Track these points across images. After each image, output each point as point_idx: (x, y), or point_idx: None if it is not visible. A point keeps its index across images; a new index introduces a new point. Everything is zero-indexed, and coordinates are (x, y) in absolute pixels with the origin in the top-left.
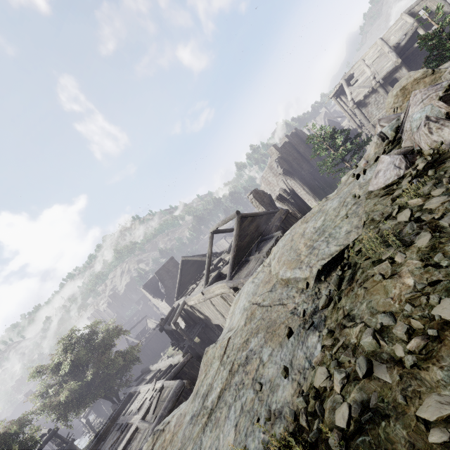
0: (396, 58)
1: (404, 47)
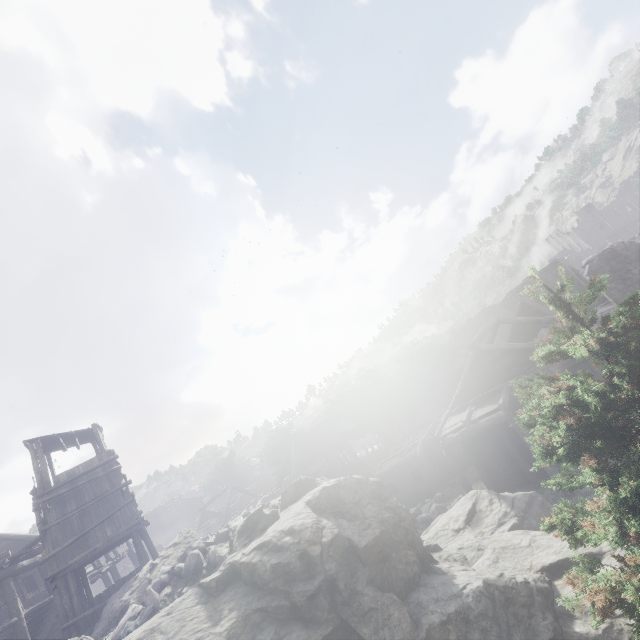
0: None
1: None
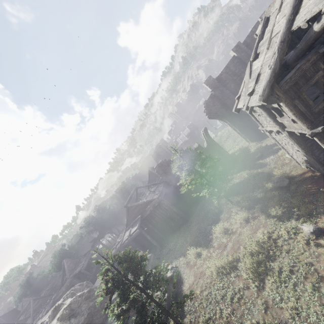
0: (258, 99)
1: None
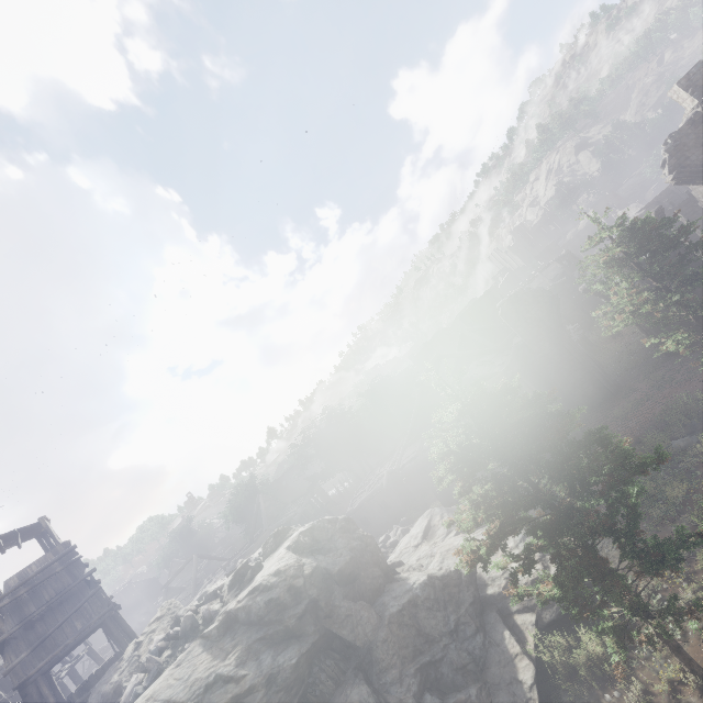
0: None
1: None
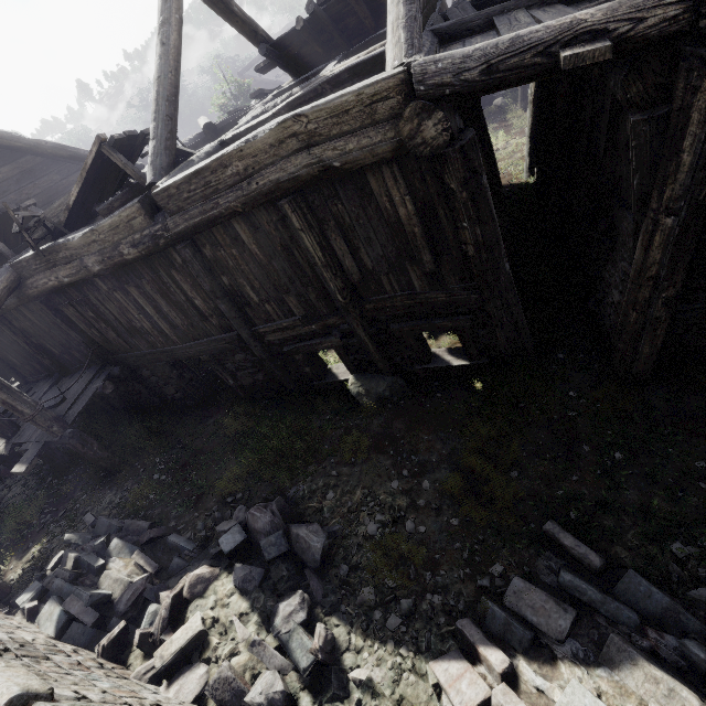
0: None
1: None
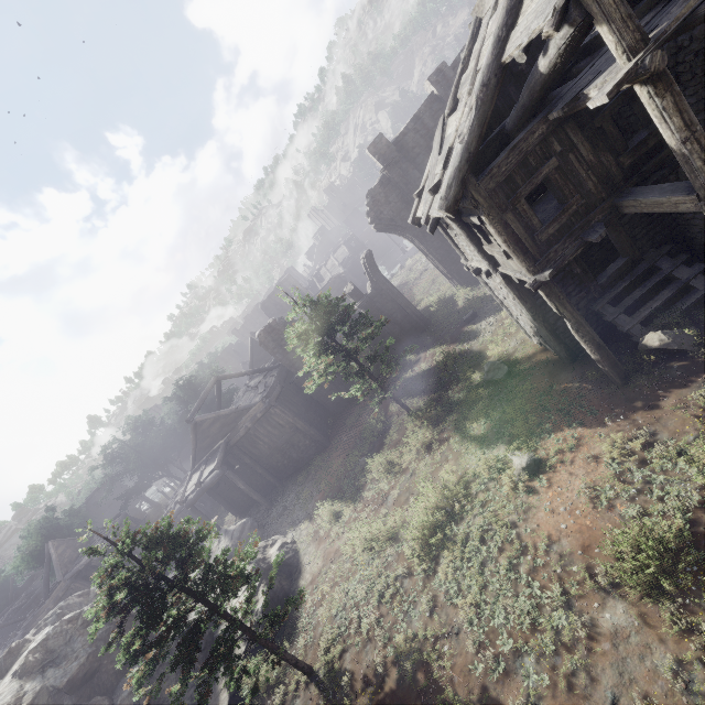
0: (438, 204)
1: (562, 70)
